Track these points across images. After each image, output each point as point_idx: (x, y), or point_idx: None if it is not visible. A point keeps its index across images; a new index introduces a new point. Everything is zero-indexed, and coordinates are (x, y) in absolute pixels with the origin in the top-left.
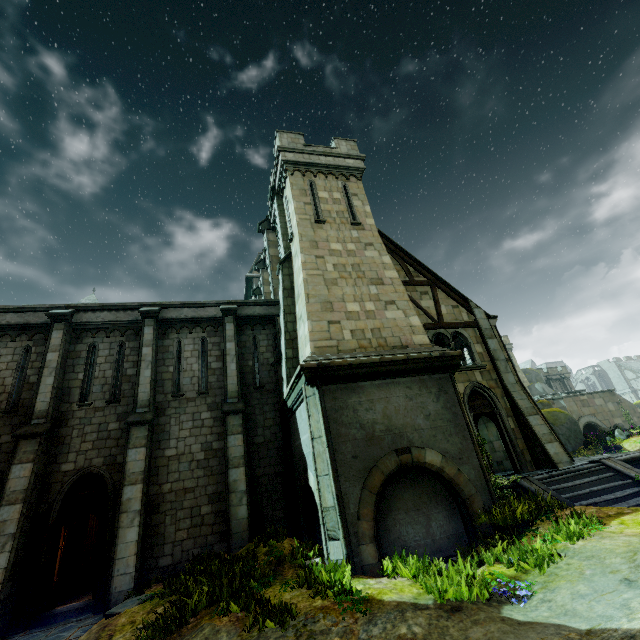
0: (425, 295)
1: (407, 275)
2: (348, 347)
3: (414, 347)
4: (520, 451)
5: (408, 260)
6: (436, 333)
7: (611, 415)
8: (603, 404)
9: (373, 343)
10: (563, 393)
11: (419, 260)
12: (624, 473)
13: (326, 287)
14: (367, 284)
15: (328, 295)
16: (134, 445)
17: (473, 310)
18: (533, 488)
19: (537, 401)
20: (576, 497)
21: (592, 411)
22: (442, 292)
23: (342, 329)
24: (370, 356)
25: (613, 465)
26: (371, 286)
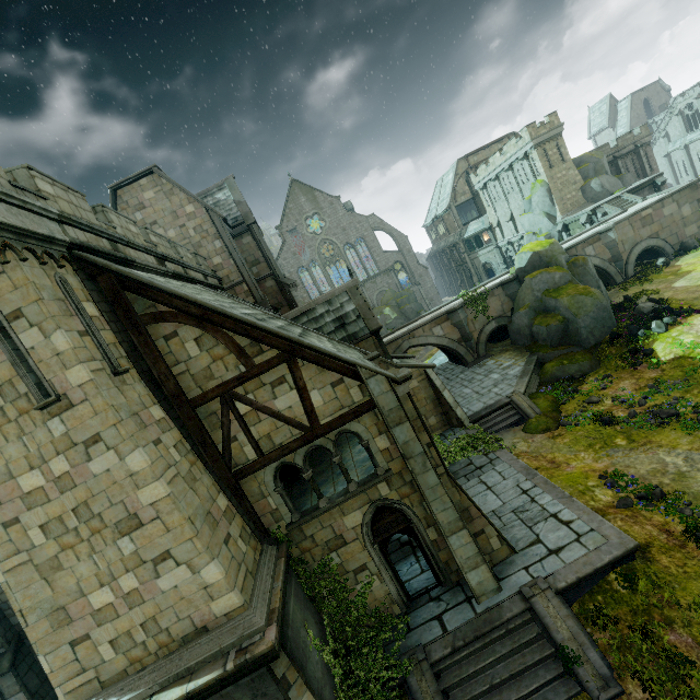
0: (280, 386)
1: (239, 361)
2: (114, 671)
3: (216, 623)
4: (443, 567)
5: (233, 327)
6: (309, 451)
7: (683, 224)
8: (675, 211)
9: (150, 647)
10: (626, 193)
11: (251, 322)
12: (550, 634)
13: (45, 582)
14: (113, 540)
15: (54, 596)
16: (10, 694)
17: (366, 384)
18: (419, 693)
19: (575, 246)
20: (469, 699)
21: (655, 229)
22: (310, 364)
23: (96, 646)
24: (140, 693)
25: (543, 613)
26: (121, 541)
